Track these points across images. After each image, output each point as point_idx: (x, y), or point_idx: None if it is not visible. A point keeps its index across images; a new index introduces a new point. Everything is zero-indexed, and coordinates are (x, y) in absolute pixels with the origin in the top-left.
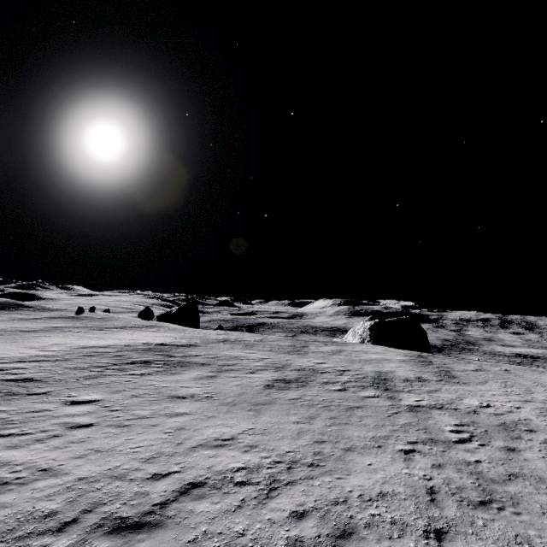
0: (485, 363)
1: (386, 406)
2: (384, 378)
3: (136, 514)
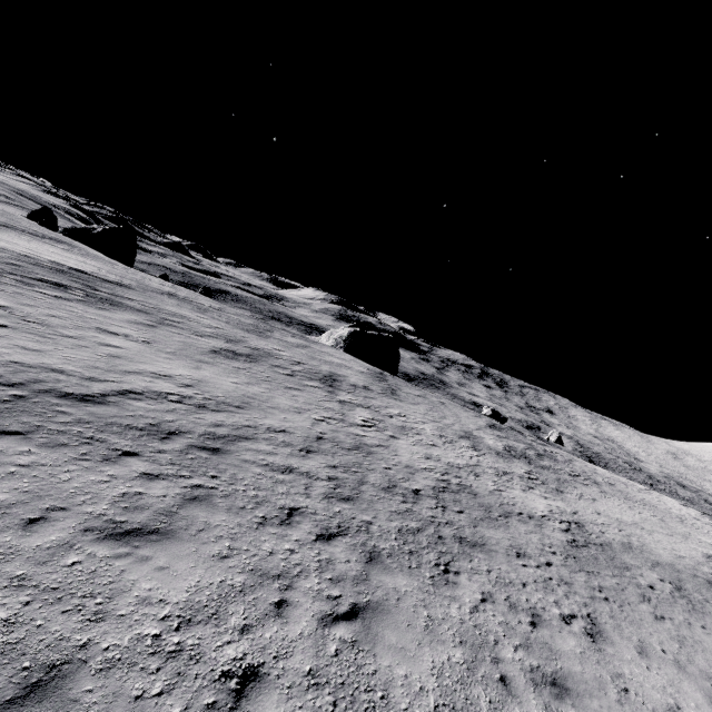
0: (431, 394)
1: (322, 395)
2: (335, 378)
3: (80, 394)
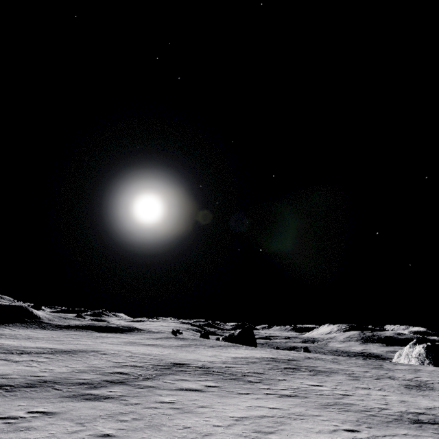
0: None
1: None
2: None
3: None
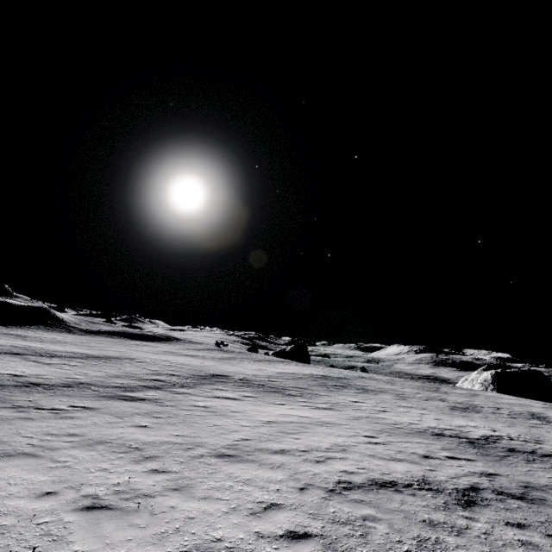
0: None
1: None
2: (539, 416)
3: (477, 438)
